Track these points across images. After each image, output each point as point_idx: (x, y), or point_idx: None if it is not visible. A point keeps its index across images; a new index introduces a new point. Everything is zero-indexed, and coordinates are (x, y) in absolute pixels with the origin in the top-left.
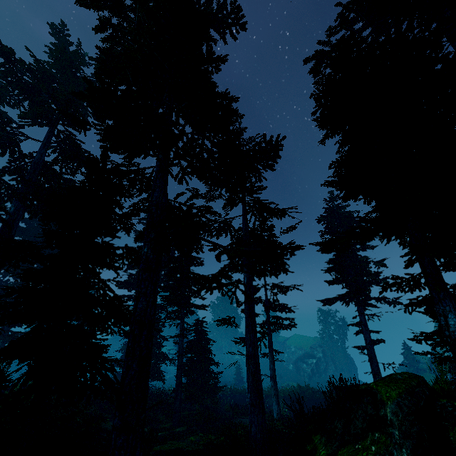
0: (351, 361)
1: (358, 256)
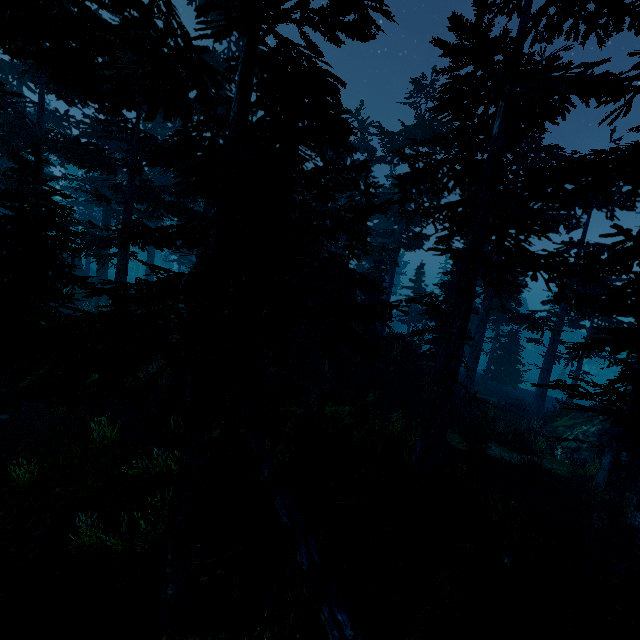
0: None
1: None
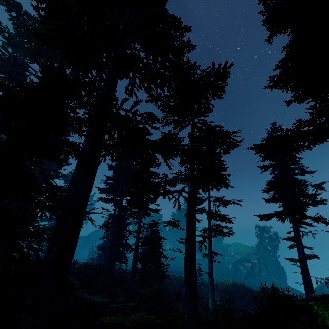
0: (282, 269)
1: (296, 179)
